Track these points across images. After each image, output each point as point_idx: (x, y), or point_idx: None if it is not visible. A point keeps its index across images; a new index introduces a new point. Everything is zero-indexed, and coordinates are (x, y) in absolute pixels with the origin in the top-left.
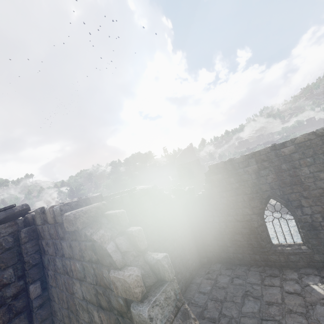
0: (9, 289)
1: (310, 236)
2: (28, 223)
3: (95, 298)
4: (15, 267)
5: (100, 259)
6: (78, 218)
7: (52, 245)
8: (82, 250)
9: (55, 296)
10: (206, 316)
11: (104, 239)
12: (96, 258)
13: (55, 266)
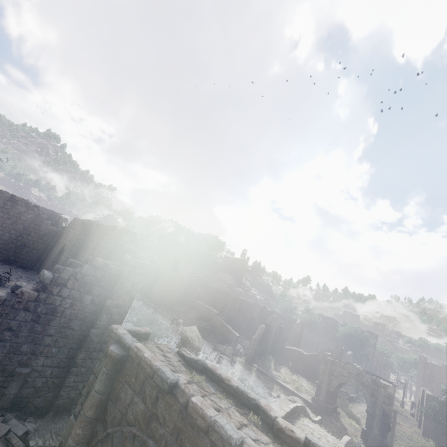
0: None
1: None
2: None
3: None
4: None
5: None
6: None
7: None
8: None
9: None
10: None
11: None
12: None
13: None
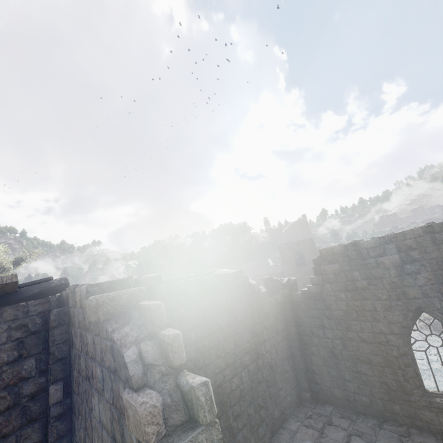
0: (27, 386)
1: None
2: (62, 303)
3: (111, 425)
4: (39, 358)
5: (118, 369)
6: (101, 306)
7: (79, 336)
8: (103, 351)
9: (76, 408)
10: None
11: (126, 341)
12: (115, 366)
13: (79, 366)
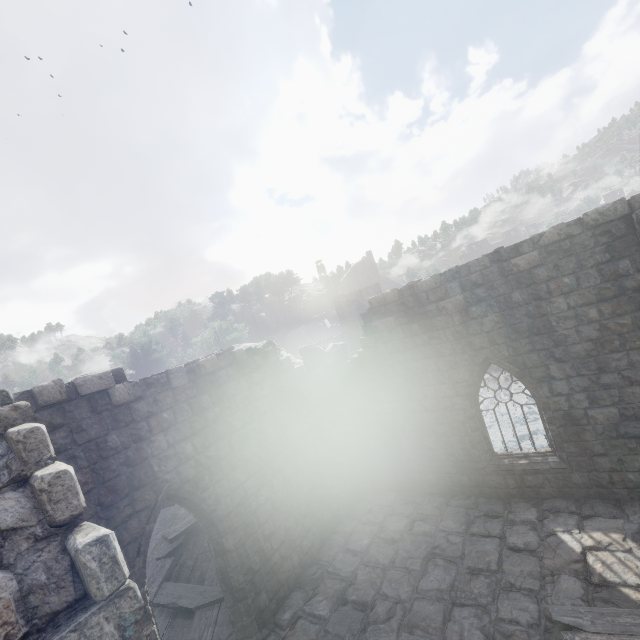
0: None
1: (565, 438)
2: None
3: None
4: None
5: None
6: None
7: None
8: None
9: None
10: (350, 599)
11: None
12: None
13: None
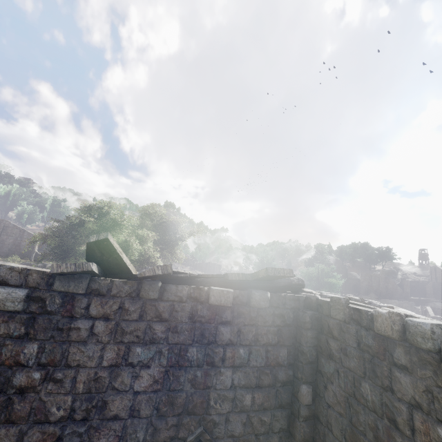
0: (281, 372)
1: None
2: (307, 304)
3: None
4: (289, 350)
5: None
6: None
7: (358, 358)
8: None
9: (336, 426)
10: None
11: None
12: None
13: (354, 389)
